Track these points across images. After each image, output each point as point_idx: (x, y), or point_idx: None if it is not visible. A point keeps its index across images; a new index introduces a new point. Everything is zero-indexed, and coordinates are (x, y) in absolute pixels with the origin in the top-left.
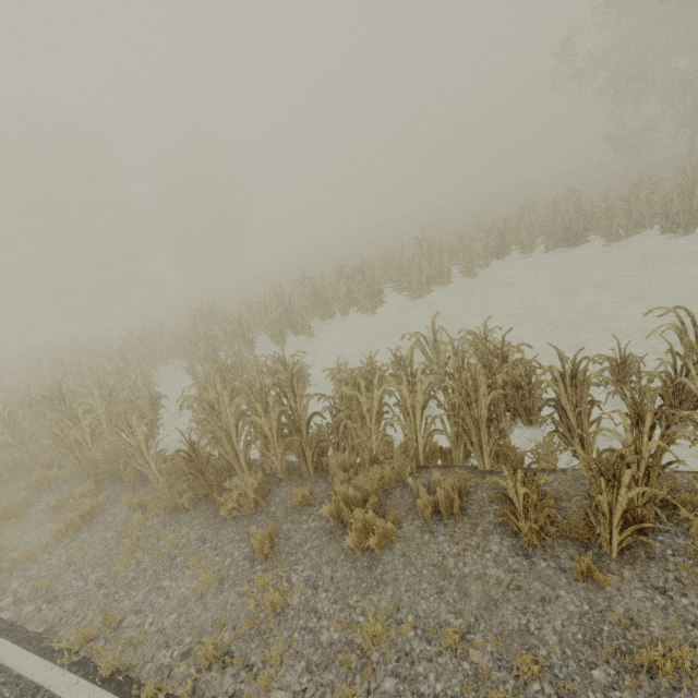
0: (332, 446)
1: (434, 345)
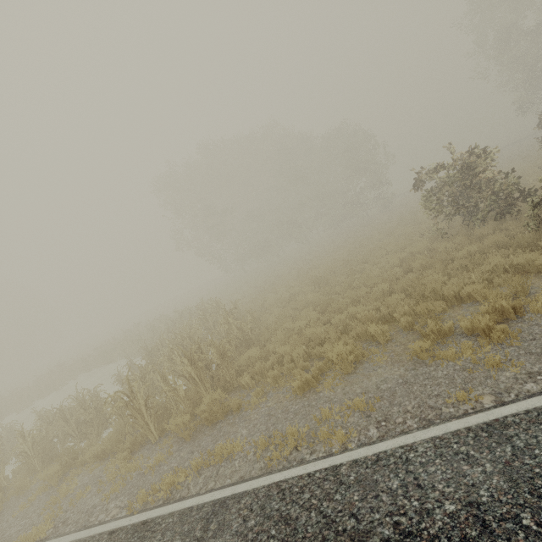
0: None
1: None
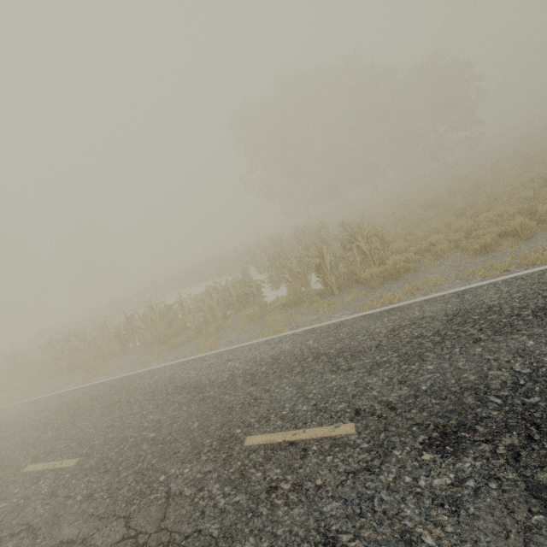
0: None
1: None
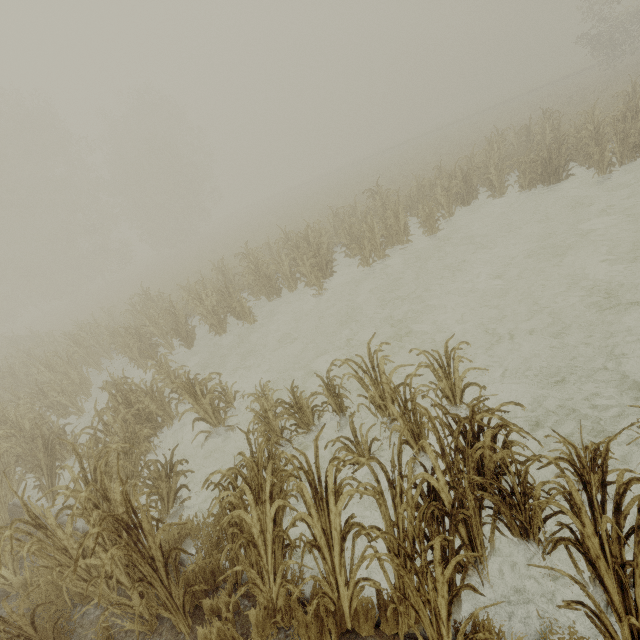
0: (227, 558)
1: (374, 374)
